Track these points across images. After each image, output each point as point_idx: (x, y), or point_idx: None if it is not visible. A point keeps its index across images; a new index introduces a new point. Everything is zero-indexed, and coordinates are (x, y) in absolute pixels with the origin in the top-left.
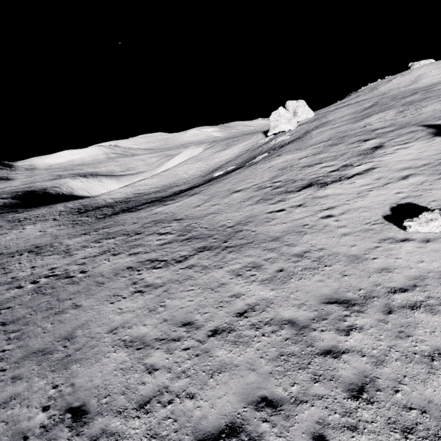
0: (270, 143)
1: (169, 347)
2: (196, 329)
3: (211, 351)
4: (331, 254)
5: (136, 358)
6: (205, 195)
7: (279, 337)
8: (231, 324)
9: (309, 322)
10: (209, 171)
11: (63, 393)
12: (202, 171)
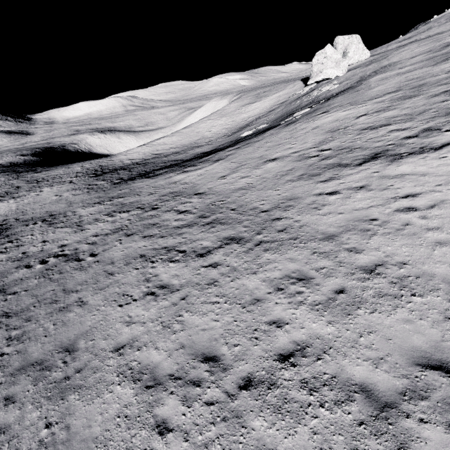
0: (311, 94)
1: (186, 394)
2: (223, 370)
3: (244, 417)
4: (421, 275)
5: (144, 402)
6: (232, 162)
7: (347, 415)
8: (271, 372)
9: (397, 397)
10: (235, 129)
11: (56, 438)
12: (227, 129)
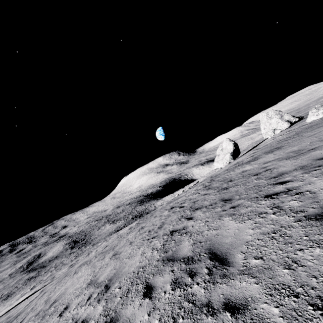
0: None
1: None
2: None
3: None
4: None
5: None
6: None
7: None
8: None
9: None
10: None
11: None
12: None
